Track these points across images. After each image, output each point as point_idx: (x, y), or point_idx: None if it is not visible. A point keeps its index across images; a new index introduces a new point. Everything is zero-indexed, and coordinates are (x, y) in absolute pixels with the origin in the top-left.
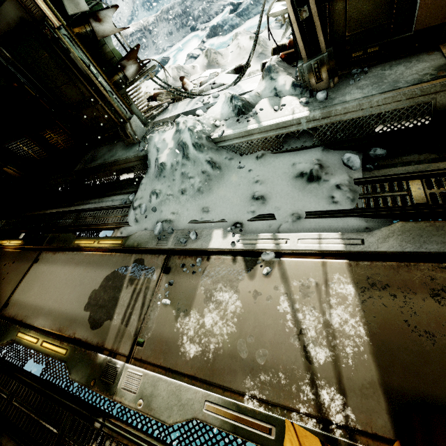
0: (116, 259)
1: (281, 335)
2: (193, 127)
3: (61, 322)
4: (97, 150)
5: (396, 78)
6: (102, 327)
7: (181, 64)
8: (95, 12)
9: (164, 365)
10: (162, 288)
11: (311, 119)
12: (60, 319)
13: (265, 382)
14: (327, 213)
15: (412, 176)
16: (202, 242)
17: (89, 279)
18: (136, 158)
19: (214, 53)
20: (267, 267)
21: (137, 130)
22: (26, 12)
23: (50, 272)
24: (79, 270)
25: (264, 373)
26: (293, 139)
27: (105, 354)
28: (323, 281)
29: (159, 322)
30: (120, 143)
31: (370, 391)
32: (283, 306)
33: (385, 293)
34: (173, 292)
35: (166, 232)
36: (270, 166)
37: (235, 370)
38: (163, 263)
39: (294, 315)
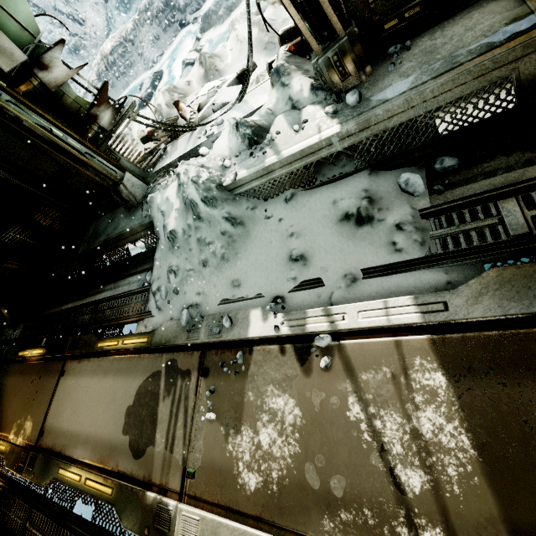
0: (146, 363)
1: (358, 454)
2: (196, 177)
3: (101, 451)
4: (97, 222)
5: (454, 48)
6: (145, 456)
7: (178, 76)
8: (37, 58)
9: (222, 503)
10: (203, 397)
11: (344, 135)
12: (99, 448)
13: (347, 522)
14: (391, 268)
15: (502, 193)
16: (239, 329)
17: (121, 393)
18: (142, 227)
19: (209, 57)
20: (324, 358)
21: (135, 190)
22: None
23: (79, 387)
24: (109, 382)
25: (344, 509)
26: (327, 166)
27: (154, 491)
28: (401, 369)
29: (208, 444)
30: (121, 210)
31: (490, 533)
32: (354, 411)
33: (490, 380)
34: (216, 402)
35: (195, 320)
36: (304, 210)
37: (308, 507)
38: (199, 363)
39: (370, 423)
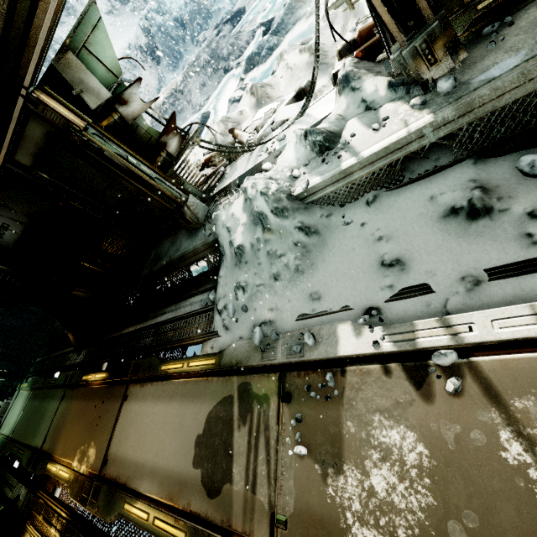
0: (215, 386)
1: (534, 514)
2: (266, 189)
3: (169, 486)
4: (159, 246)
5: None
6: (221, 495)
7: (224, 114)
8: (118, 95)
9: None
10: (288, 426)
11: (439, 124)
12: (167, 482)
13: None
14: (530, 265)
15: None
16: (325, 347)
17: (189, 419)
18: (206, 246)
19: (260, 87)
20: (451, 379)
21: (198, 211)
22: (49, 125)
23: (143, 413)
24: (175, 407)
25: None
26: (415, 161)
27: None
28: None
29: (300, 486)
30: (182, 232)
31: None
32: (513, 451)
33: None
34: (305, 433)
35: (269, 339)
36: (392, 211)
37: None
38: (278, 387)
39: None
